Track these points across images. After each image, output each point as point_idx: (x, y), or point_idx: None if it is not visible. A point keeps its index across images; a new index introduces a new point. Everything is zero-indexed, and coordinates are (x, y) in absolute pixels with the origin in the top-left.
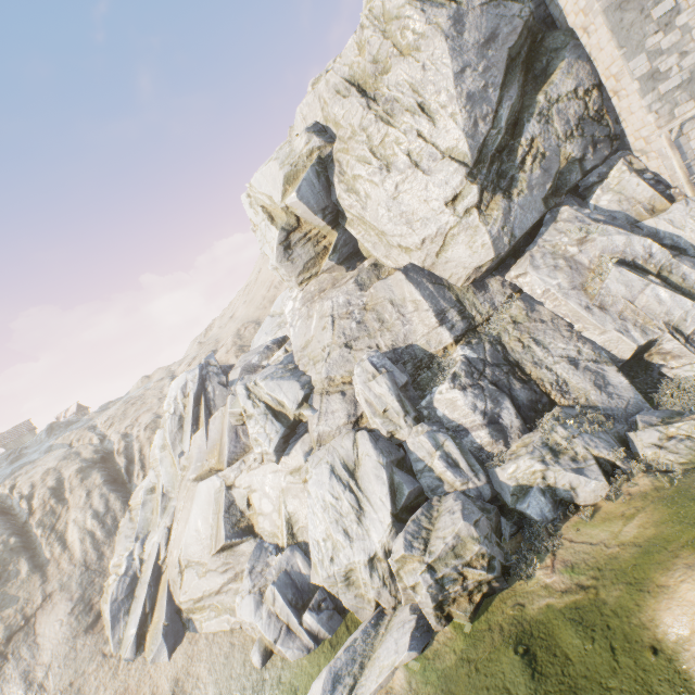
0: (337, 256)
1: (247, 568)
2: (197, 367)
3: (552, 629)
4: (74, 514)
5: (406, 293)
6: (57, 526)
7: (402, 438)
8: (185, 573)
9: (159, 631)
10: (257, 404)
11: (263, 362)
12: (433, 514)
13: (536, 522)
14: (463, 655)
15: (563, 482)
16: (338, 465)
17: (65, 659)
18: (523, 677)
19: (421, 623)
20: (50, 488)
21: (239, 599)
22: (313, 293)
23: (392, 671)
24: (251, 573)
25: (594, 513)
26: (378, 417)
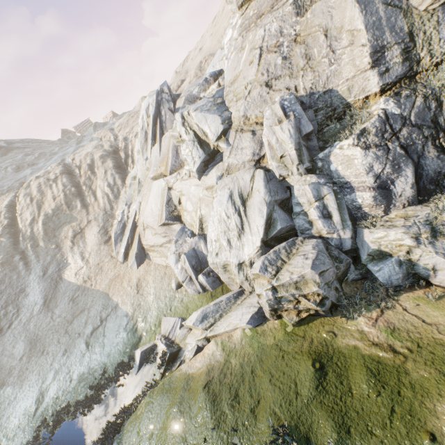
0: None
1: (174, 240)
2: (154, 93)
3: (349, 364)
4: (99, 182)
5: (346, 19)
6: (92, 187)
7: (291, 183)
8: (146, 231)
9: (133, 254)
10: (188, 132)
11: (201, 94)
12: (293, 251)
13: (380, 283)
14: (278, 343)
15: (426, 262)
16: (235, 193)
17: (96, 253)
18: (310, 384)
19: (261, 311)
20: (88, 164)
21: (169, 254)
22: (250, 20)
23: (234, 328)
24: (176, 243)
25: (444, 296)
26: (275, 161)
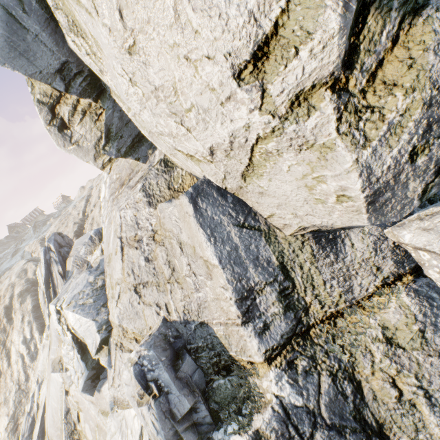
0: (114, 146)
1: None
2: (42, 250)
3: None
4: (15, 335)
5: (196, 242)
6: (6, 342)
7: None
8: None
9: None
10: (66, 333)
11: (88, 256)
12: None
13: None
14: None
15: None
16: None
17: None
18: None
19: None
20: (5, 307)
21: None
22: (115, 184)
23: None
24: None
25: None
26: None
